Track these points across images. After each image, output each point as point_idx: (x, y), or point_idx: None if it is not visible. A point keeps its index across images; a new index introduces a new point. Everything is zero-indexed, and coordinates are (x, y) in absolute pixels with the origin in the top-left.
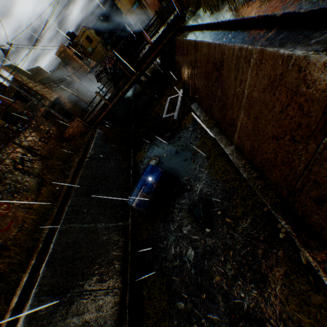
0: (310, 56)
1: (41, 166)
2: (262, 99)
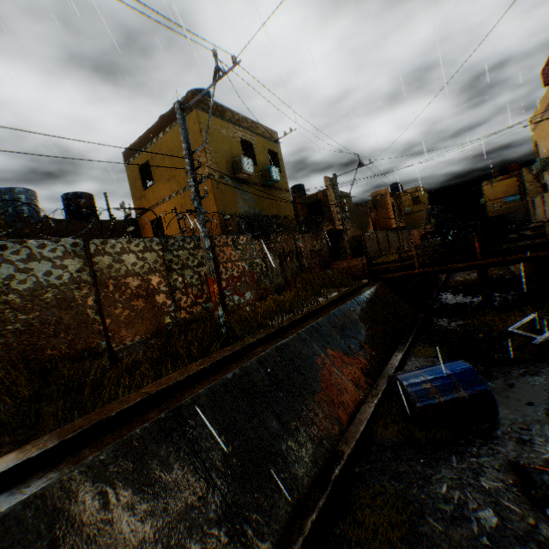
0: None
1: (293, 272)
2: None
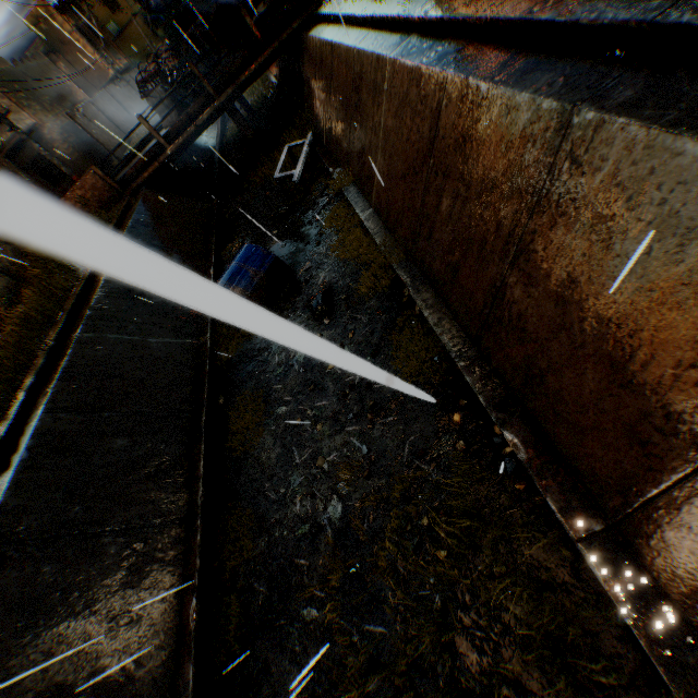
0: (423, 69)
1: (13, 255)
2: (395, 129)
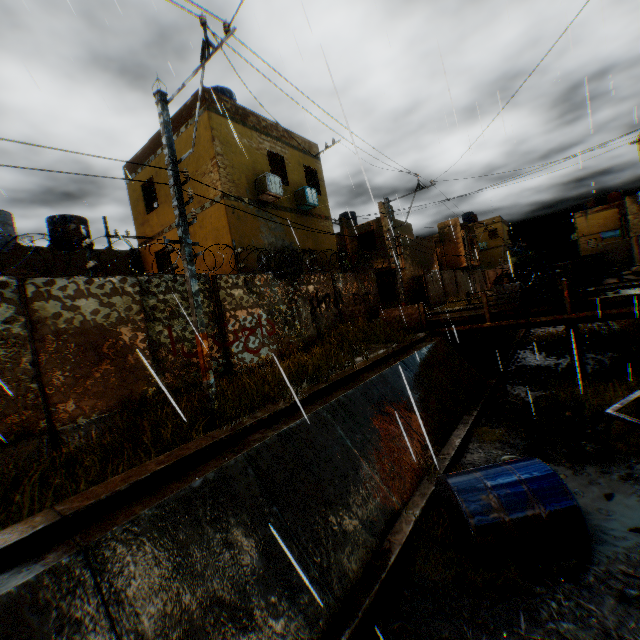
0: None
1: (329, 322)
2: None
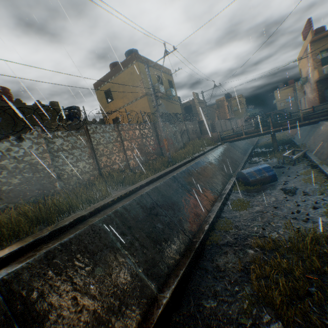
0: None
1: (186, 140)
2: None
